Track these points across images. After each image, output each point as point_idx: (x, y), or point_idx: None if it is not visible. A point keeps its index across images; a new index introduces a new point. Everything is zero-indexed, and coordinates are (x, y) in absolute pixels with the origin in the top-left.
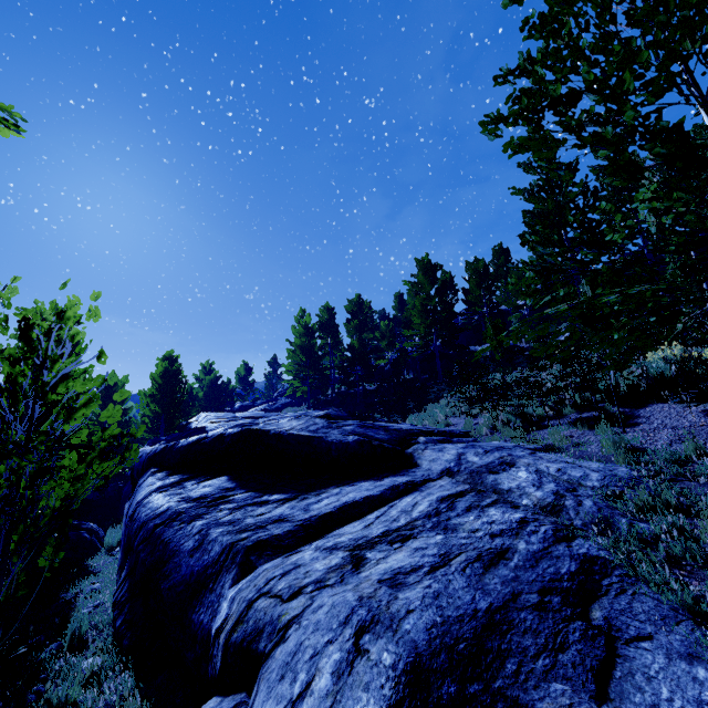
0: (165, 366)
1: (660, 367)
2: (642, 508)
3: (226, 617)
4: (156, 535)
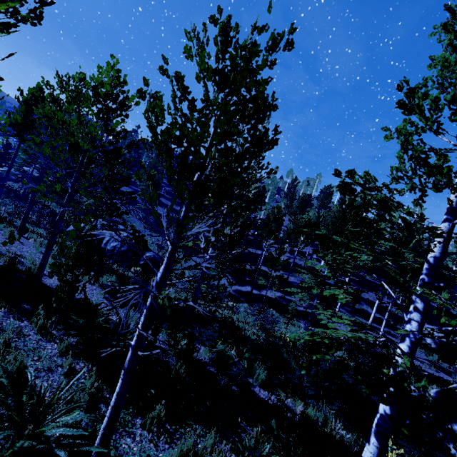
0: None
1: None
2: None
3: None
4: None
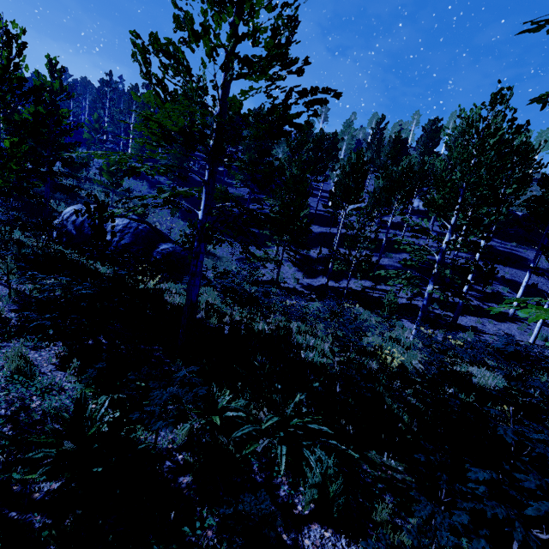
0: None
1: None
2: None
3: None
4: None
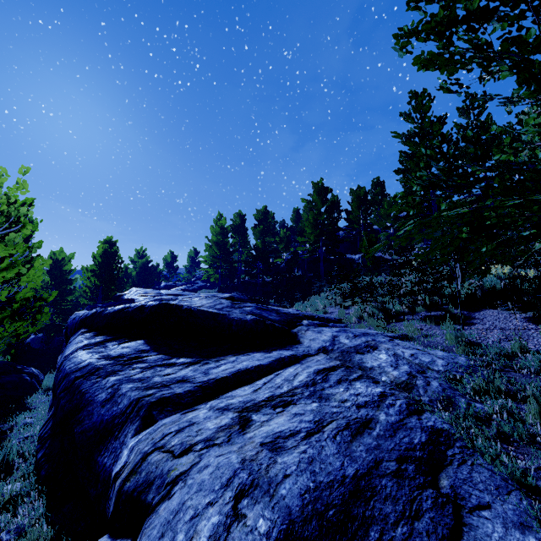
0: (105, 248)
1: (493, 282)
2: (477, 391)
3: (124, 465)
4: (75, 386)
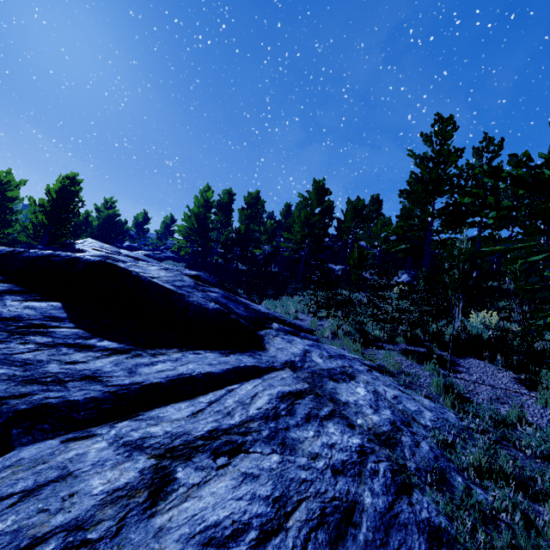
0: (63, 184)
1: (481, 329)
2: (476, 468)
3: None
4: None
